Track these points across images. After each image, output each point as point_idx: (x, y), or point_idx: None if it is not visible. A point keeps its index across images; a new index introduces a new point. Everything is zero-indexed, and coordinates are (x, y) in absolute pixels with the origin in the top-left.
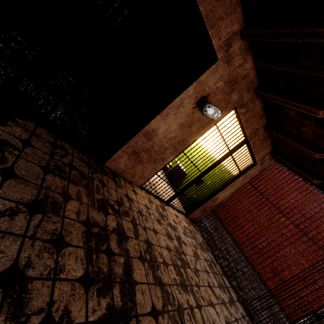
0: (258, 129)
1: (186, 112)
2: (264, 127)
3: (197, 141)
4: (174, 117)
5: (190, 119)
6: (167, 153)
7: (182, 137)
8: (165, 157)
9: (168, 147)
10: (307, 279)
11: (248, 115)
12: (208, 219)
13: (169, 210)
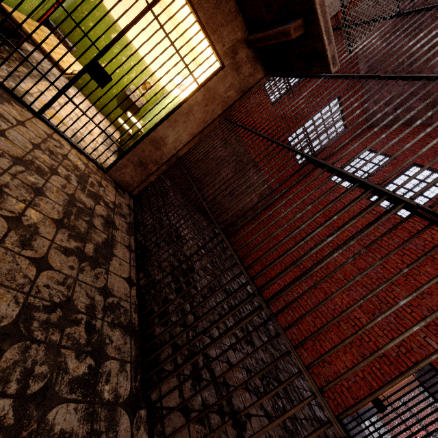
0: None
1: None
2: None
3: (173, 95)
4: None
5: None
6: None
7: None
8: None
9: None
10: (364, 343)
11: None
12: (203, 239)
13: (30, 118)
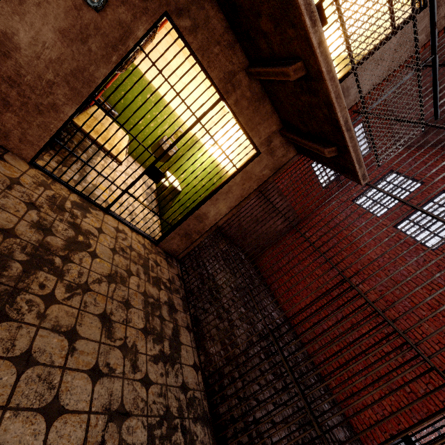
0: (235, 73)
1: (60, 4)
2: (245, 71)
3: (205, 149)
4: (40, 13)
5: (76, 22)
6: (59, 96)
7: (77, 64)
8: (57, 103)
9: (55, 82)
10: (392, 377)
11: (202, 37)
12: (234, 276)
13: (103, 218)
